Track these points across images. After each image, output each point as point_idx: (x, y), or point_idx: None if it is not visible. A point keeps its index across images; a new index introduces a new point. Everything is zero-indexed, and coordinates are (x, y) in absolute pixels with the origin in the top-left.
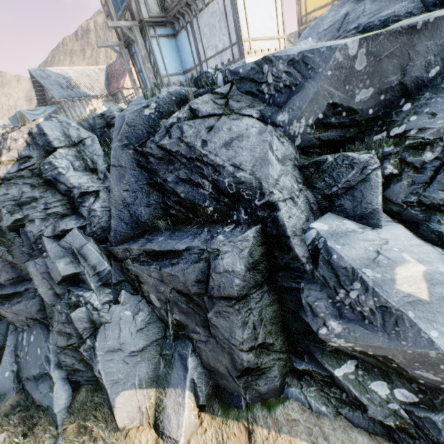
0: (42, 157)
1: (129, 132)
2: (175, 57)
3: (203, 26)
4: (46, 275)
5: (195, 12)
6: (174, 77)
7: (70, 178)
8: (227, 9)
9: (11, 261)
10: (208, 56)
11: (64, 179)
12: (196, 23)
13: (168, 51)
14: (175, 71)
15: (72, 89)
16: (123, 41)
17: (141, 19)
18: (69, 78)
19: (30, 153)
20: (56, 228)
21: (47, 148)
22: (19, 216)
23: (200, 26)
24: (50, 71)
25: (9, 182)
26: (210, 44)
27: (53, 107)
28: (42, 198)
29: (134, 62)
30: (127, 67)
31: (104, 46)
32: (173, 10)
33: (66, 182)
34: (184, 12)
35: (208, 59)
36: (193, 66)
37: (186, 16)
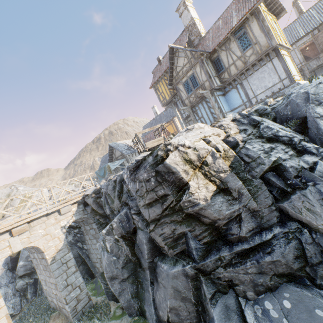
0: (252, 128)
1: (315, 98)
2: (226, 104)
3: (252, 80)
4: (321, 202)
5: (245, 77)
6: (228, 113)
7: (287, 132)
8: (276, 65)
9: (253, 209)
10: (257, 94)
11: (282, 134)
12: (246, 81)
13: (222, 101)
14: (227, 110)
15: (131, 149)
16: (189, 106)
17: (213, 88)
18: (127, 145)
19: (244, 128)
20: (306, 162)
21: (252, 123)
22: (274, 158)
23: (249, 82)
24: (118, 143)
25: (247, 142)
26: (259, 87)
27: (122, 160)
28: (276, 147)
29: (196, 114)
30: (193, 117)
31: (183, 109)
32: (229, 80)
33: (285, 135)
34: (237, 79)
35: (257, 95)
36: (241, 104)
37: (236, 82)
